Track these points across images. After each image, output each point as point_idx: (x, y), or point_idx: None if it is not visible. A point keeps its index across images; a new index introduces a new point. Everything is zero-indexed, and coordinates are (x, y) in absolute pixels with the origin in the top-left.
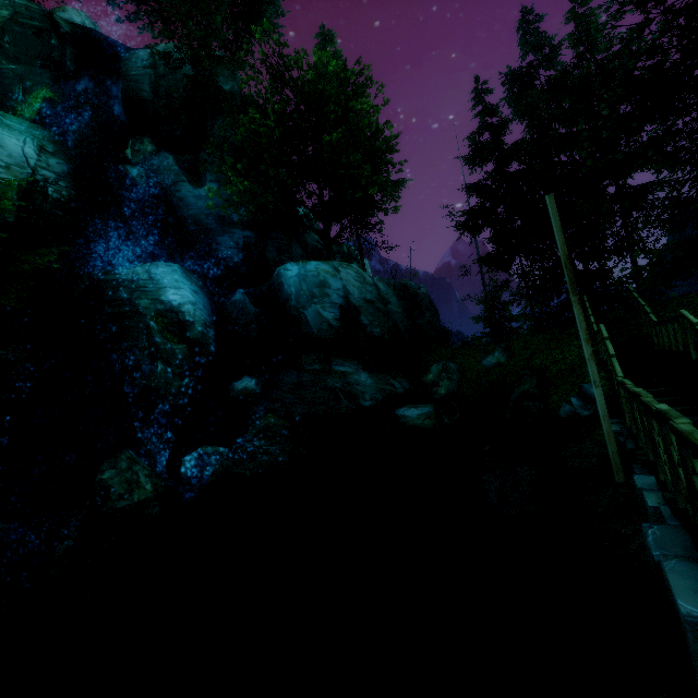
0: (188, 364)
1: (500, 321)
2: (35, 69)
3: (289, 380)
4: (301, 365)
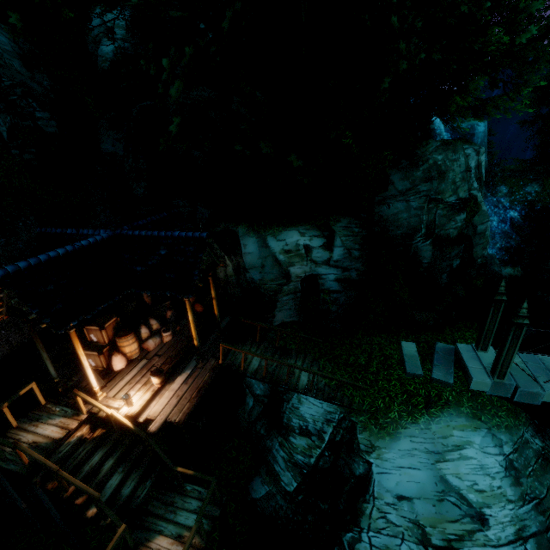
0: None
1: None
2: None
3: None
4: None
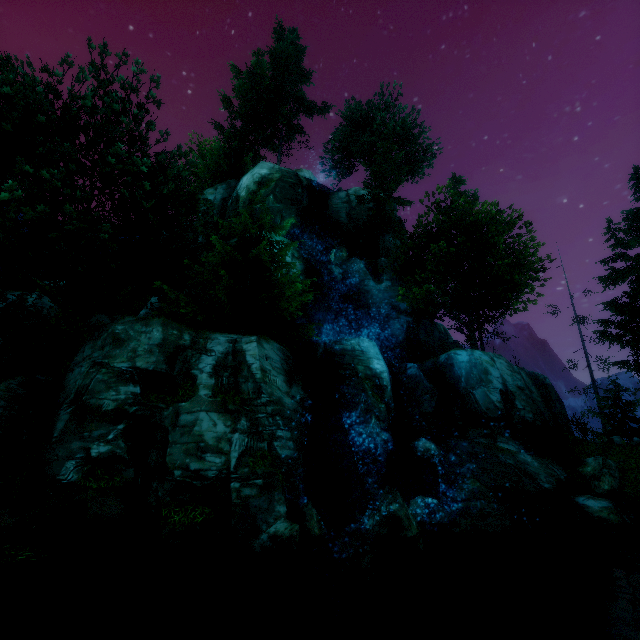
0: (387, 421)
1: (624, 420)
2: (288, 206)
3: (463, 448)
4: (468, 436)
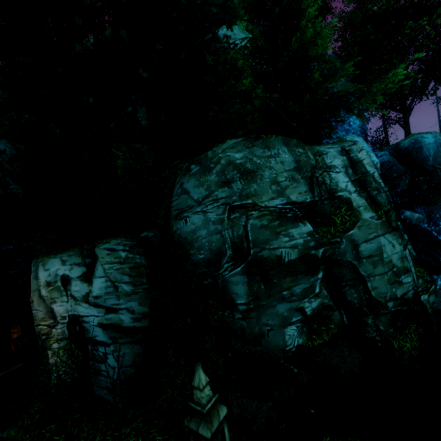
0: None
1: None
2: None
3: (439, 212)
4: (435, 202)
